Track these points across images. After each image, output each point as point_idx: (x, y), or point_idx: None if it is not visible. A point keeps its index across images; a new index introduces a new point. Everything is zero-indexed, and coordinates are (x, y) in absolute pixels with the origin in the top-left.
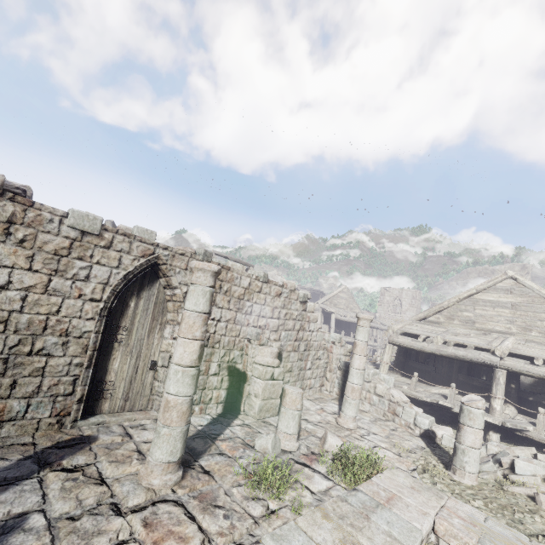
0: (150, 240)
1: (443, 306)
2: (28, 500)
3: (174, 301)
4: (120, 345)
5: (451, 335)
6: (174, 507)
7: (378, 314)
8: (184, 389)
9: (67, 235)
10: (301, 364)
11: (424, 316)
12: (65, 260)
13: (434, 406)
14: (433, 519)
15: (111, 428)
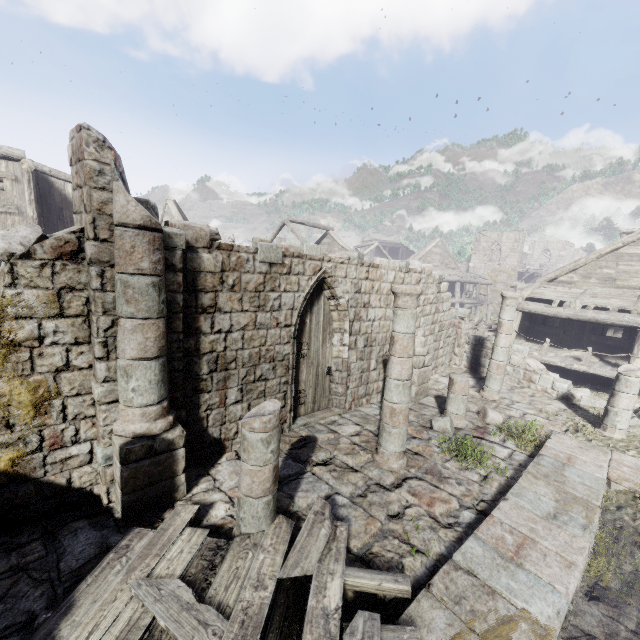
0: (317, 256)
1: (579, 265)
2: (321, 487)
3: (340, 310)
4: (304, 359)
5: (590, 297)
6: (419, 481)
7: (472, 265)
8: (405, 398)
9: (260, 270)
10: (435, 345)
11: (555, 276)
12: (262, 295)
13: (561, 367)
14: (607, 470)
15: (316, 428)
